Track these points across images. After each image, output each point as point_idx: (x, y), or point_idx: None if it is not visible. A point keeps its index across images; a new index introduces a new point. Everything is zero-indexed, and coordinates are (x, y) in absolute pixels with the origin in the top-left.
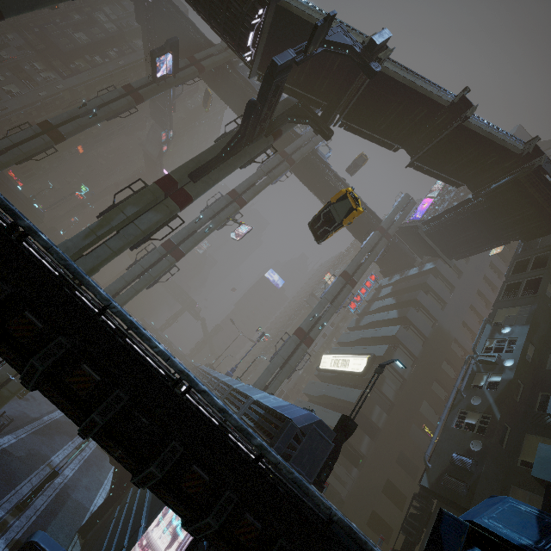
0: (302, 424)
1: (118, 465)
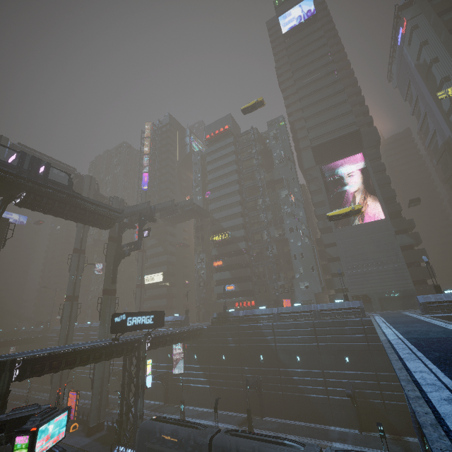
0: (184, 319)
1: (116, 375)
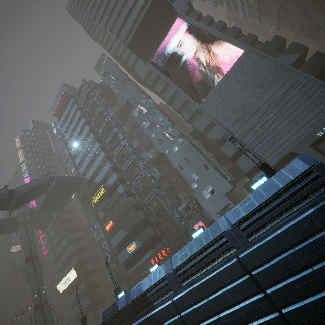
0: None
1: None
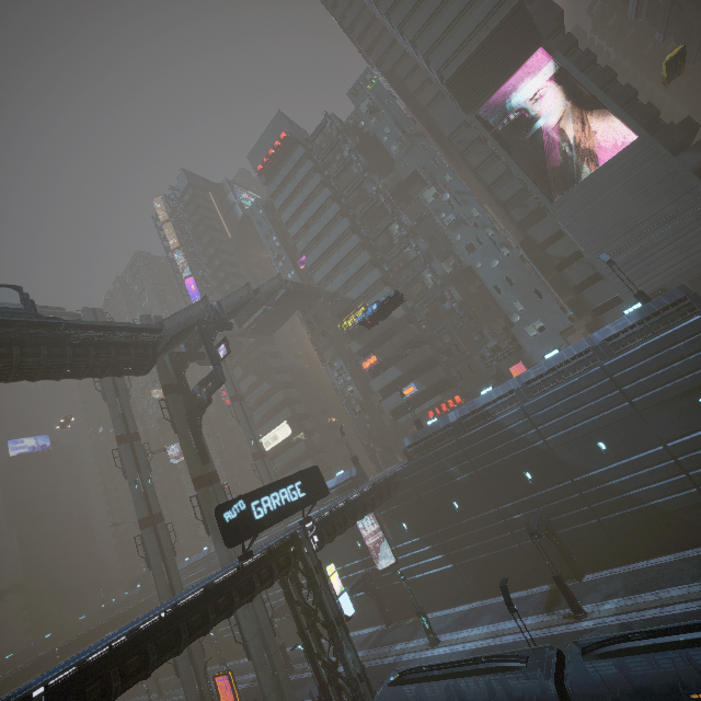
0: (355, 473)
1: (285, 613)
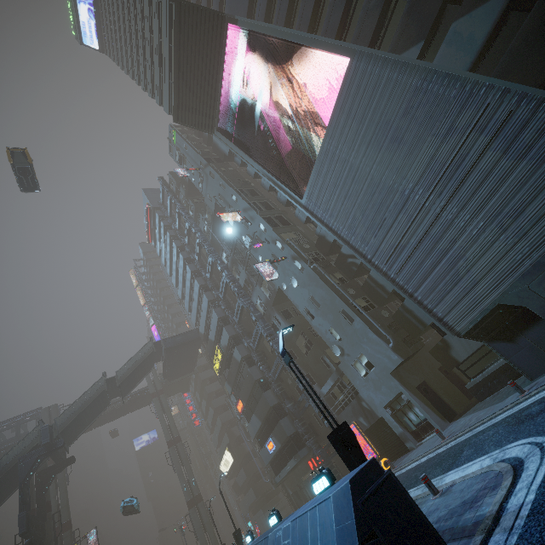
0: None
1: None
